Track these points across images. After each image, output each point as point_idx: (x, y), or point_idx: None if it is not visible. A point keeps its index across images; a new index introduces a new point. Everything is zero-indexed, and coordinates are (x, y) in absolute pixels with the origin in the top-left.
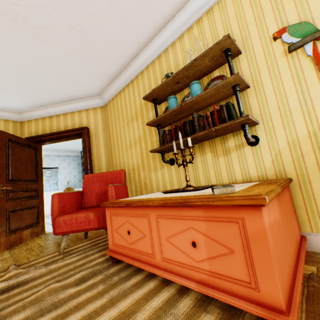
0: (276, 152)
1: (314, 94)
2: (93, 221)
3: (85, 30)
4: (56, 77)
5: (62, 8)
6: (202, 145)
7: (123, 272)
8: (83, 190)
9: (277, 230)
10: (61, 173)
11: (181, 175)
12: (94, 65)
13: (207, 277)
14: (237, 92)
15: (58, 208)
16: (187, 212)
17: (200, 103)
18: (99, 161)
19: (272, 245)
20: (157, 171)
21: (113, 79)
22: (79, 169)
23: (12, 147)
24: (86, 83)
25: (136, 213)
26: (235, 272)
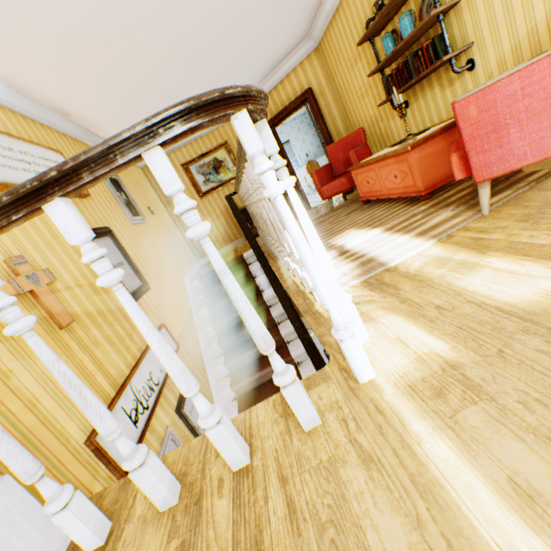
0: (488, 74)
1: (514, 2)
2: (345, 185)
3: (278, 1)
4: (264, 54)
5: (258, 6)
6: (429, 80)
7: (370, 206)
8: (330, 162)
9: (432, 158)
10: (295, 147)
11: (417, 118)
12: (294, 17)
13: (402, 190)
14: (440, 23)
15: (318, 182)
16: (389, 162)
17: (412, 40)
18: (334, 125)
19: (418, 167)
20: (395, 120)
21: (317, 10)
22: (312, 133)
23: None
24: (291, 37)
25: (368, 170)
26: (409, 183)
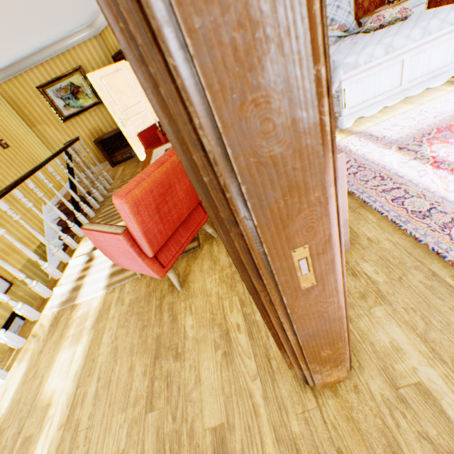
0: None
1: None
2: None
3: None
4: None
5: None
6: None
7: None
8: None
9: None
10: None
11: None
12: None
13: None
14: None
15: (144, 144)
16: None
17: None
18: None
19: None
20: None
21: None
22: None
23: (107, 83)
24: None
25: None
26: None
